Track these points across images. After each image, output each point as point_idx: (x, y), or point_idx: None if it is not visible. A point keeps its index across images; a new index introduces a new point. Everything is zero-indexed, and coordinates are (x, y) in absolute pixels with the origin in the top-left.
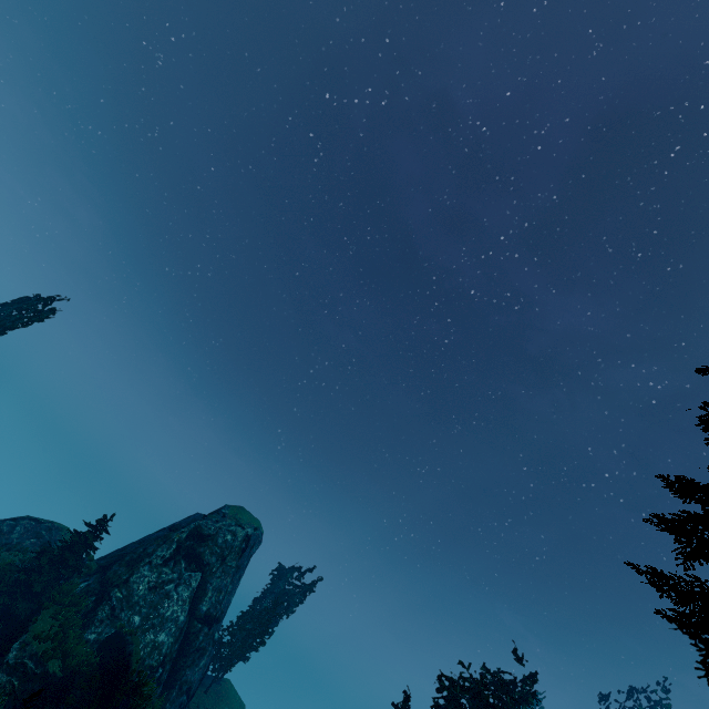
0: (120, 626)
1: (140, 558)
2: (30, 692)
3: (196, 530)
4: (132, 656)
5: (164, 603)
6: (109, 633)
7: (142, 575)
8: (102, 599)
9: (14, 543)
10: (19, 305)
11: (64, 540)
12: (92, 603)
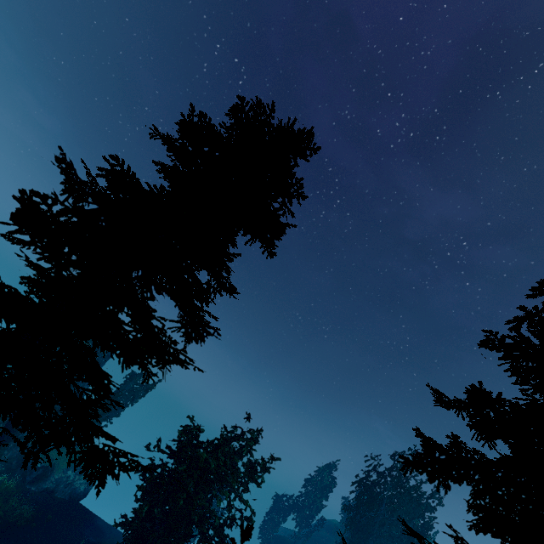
0: None
1: None
2: None
3: None
4: None
5: None
6: None
7: None
8: None
9: None
10: None
11: None
12: None
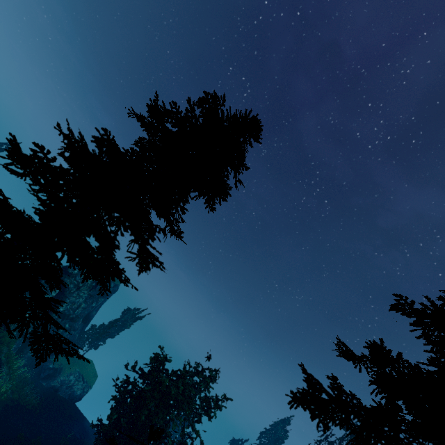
0: None
1: None
2: None
3: (64, 269)
4: None
5: None
6: None
7: None
8: None
9: None
10: None
11: None
12: None
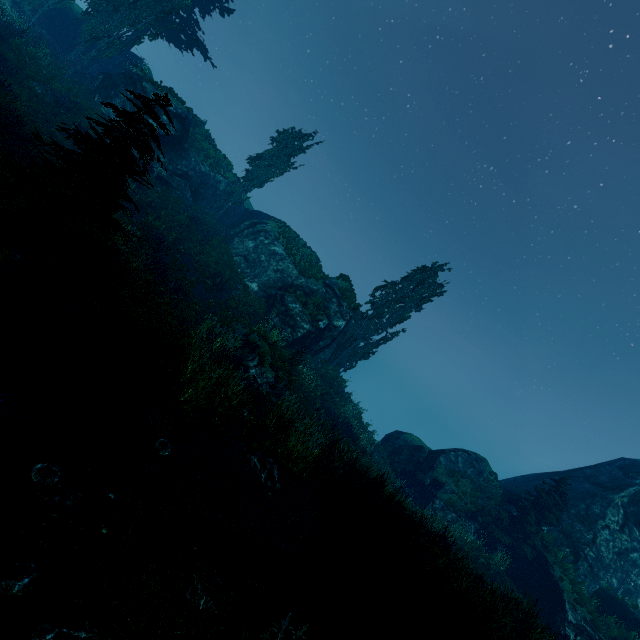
0: (606, 587)
1: (591, 518)
2: None
3: (636, 495)
4: None
5: (632, 570)
6: (593, 588)
7: (604, 538)
8: (578, 555)
9: (462, 471)
10: (416, 277)
11: (529, 493)
12: (569, 555)
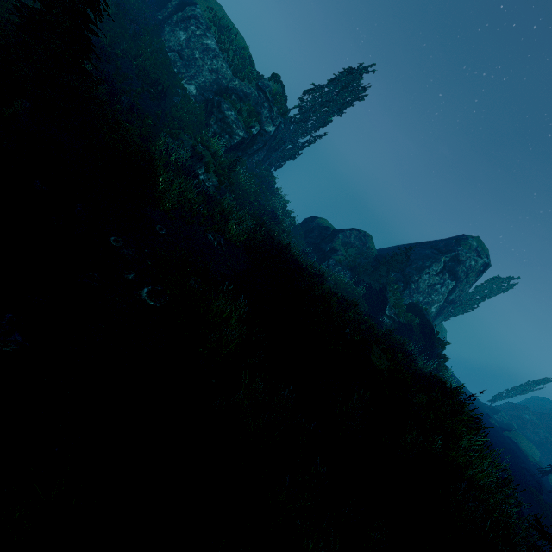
0: (416, 302)
1: (422, 269)
2: (396, 327)
3: (454, 256)
4: (431, 322)
5: (434, 294)
6: (409, 302)
7: (425, 279)
8: (406, 287)
9: (352, 243)
10: (342, 79)
11: (388, 255)
12: (401, 287)
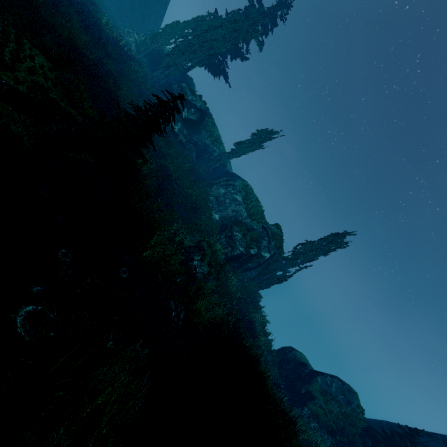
0: None
1: None
2: None
3: None
4: None
5: None
6: None
7: None
8: None
9: (334, 394)
10: (329, 238)
11: (384, 430)
12: None
